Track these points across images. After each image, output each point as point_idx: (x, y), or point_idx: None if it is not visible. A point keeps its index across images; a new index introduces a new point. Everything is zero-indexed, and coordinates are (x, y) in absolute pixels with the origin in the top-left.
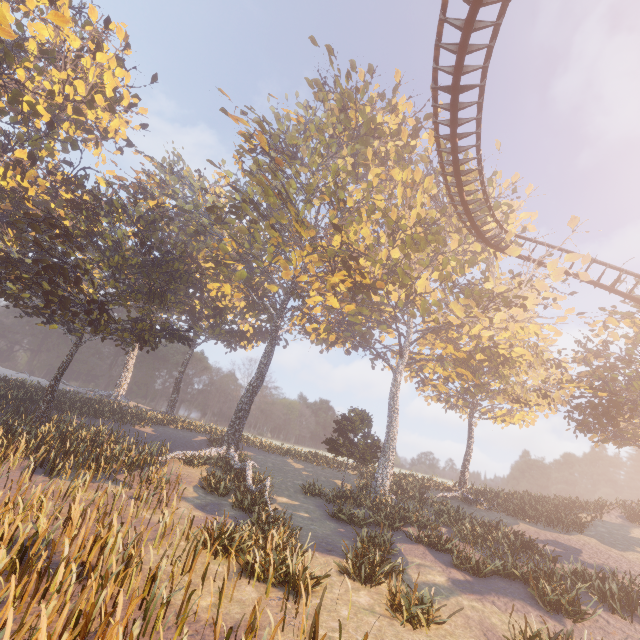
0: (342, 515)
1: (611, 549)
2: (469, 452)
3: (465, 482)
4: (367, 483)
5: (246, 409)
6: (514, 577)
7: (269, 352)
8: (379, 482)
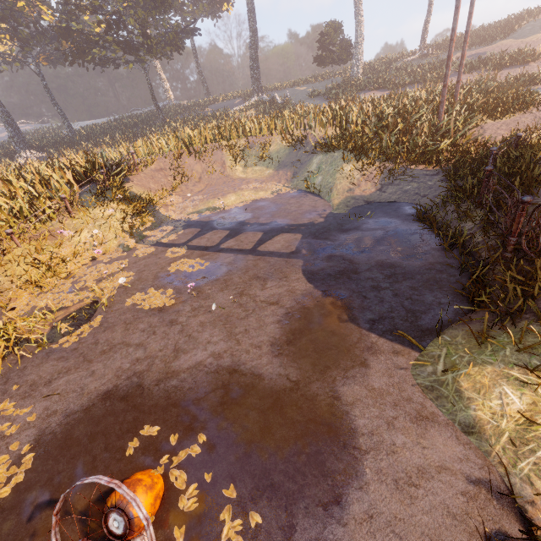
0: (331, 96)
1: (517, 41)
2: (429, 13)
3: (424, 42)
4: (348, 76)
5: (256, 65)
6: (420, 82)
7: (251, 6)
8: (355, 71)
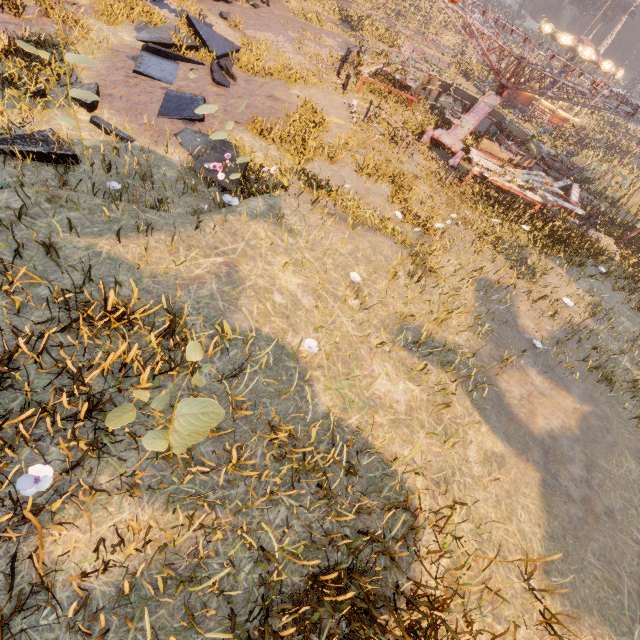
0: None
1: None
2: None
3: None
4: None
5: None
6: None
7: None
8: None
